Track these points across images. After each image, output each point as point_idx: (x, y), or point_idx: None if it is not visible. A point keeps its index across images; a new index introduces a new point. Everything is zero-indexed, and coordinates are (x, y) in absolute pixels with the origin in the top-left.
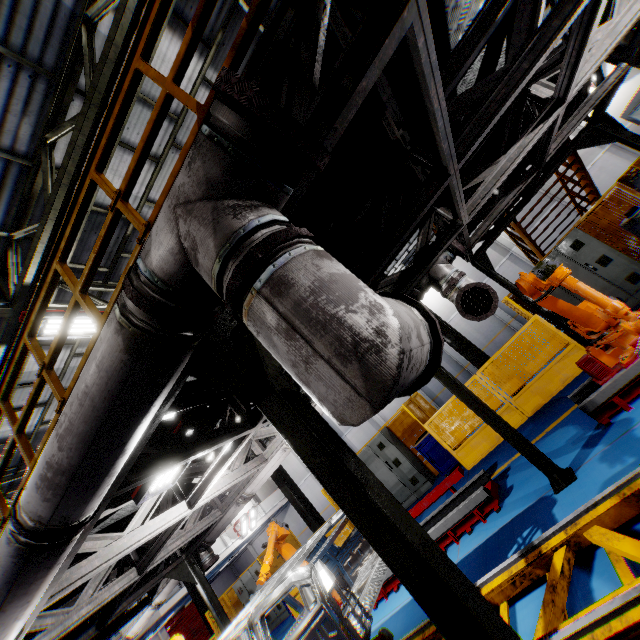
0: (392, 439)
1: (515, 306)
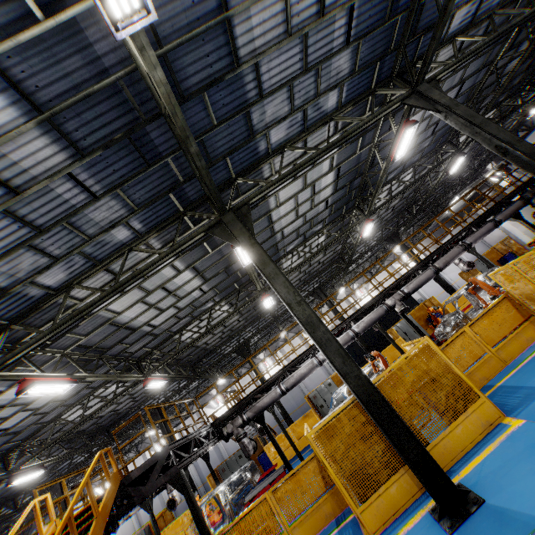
0: (148, 532)
1: (212, 479)
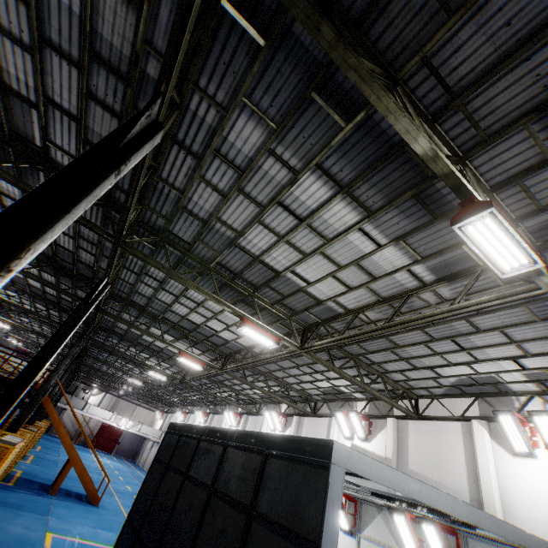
0: None
1: None
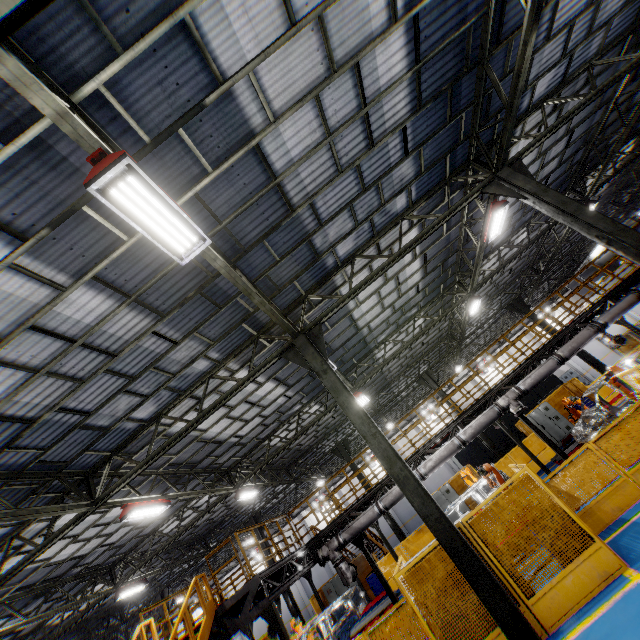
0: None
1: (316, 601)
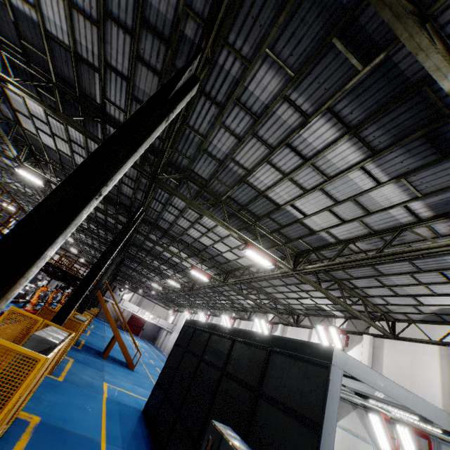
0: None
1: None
